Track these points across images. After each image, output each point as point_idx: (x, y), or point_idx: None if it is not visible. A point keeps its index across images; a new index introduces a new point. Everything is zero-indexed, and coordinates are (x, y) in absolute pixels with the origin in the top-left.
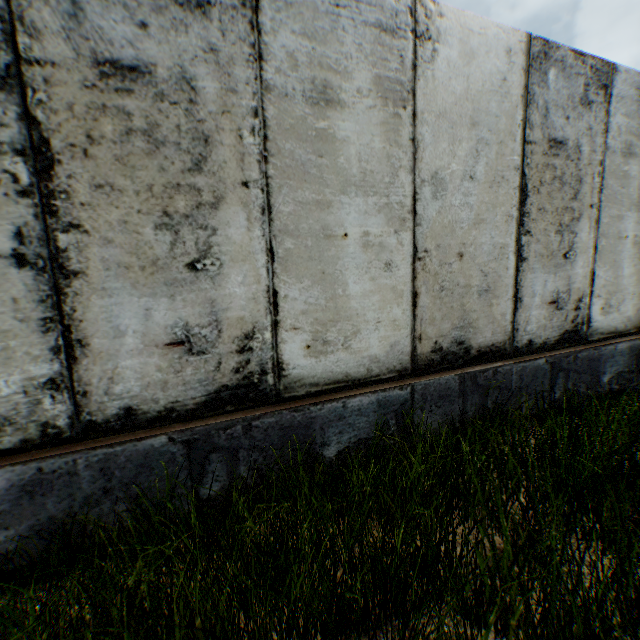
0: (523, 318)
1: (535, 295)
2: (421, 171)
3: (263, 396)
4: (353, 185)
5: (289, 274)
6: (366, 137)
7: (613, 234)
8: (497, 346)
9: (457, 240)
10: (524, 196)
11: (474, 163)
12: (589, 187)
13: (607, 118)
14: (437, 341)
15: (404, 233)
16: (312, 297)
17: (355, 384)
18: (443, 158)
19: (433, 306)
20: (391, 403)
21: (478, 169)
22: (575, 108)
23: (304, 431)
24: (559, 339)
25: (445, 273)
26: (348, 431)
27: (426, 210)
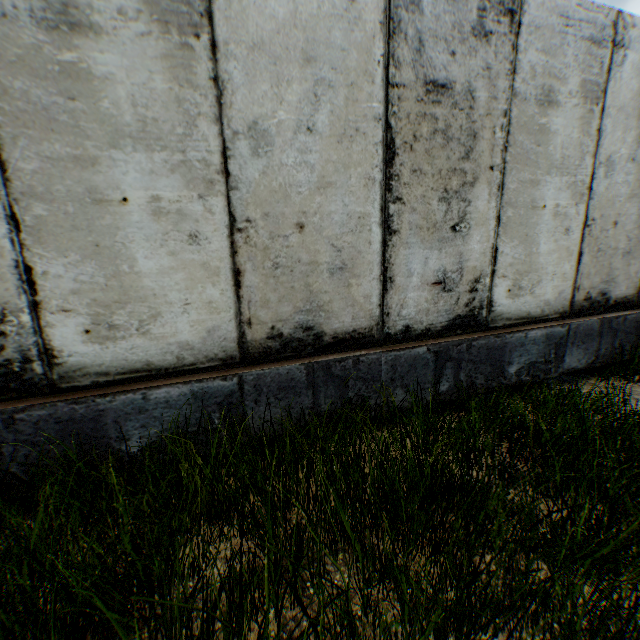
0: (397, 301)
1: (413, 274)
2: (232, 120)
3: (32, 386)
4: (129, 137)
5: (47, 246)
6: (141, 74)
7: (526, 203)
8: (361, 332)
9: (294, 208)
10: (391, 154)
11: (313, 111)
12: (489, 144)
13: (516, 55)
14: (274, 326)
15: (214, 198)
16: (85, 274)
17: (162, 374)
18: (264, 104)
19: (265, 286)
20: (212, 395)
21: (319, 119)
22: (466, 41)
23: (92, 425)
24: (449, 325)
25: (279, 247)
26: (154, 425)
27: (244, 170)
